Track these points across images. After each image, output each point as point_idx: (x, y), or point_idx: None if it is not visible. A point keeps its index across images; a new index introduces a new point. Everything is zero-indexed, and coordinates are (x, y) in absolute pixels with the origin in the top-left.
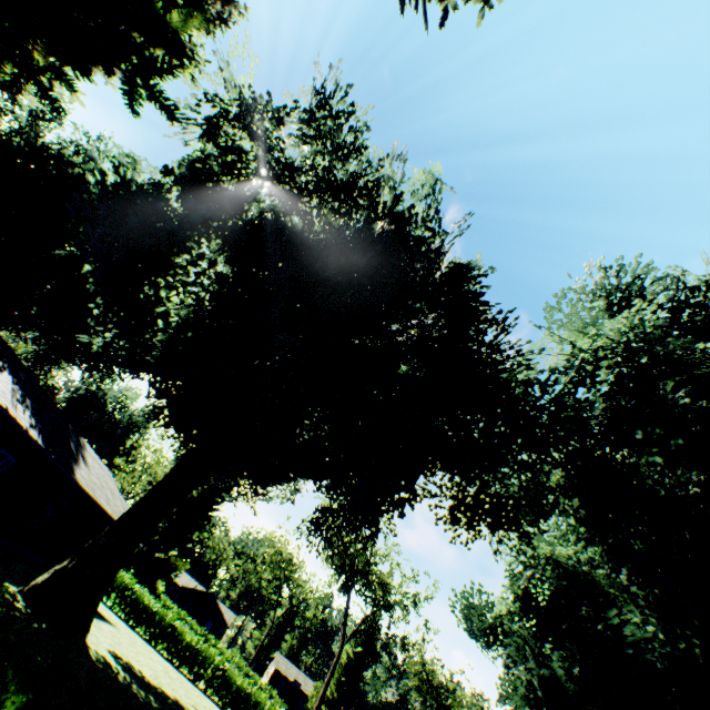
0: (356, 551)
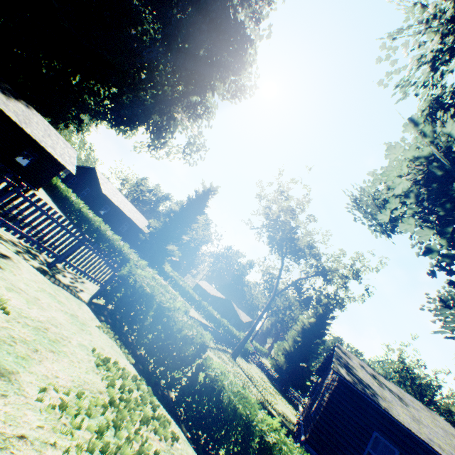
0: (281, 223)
